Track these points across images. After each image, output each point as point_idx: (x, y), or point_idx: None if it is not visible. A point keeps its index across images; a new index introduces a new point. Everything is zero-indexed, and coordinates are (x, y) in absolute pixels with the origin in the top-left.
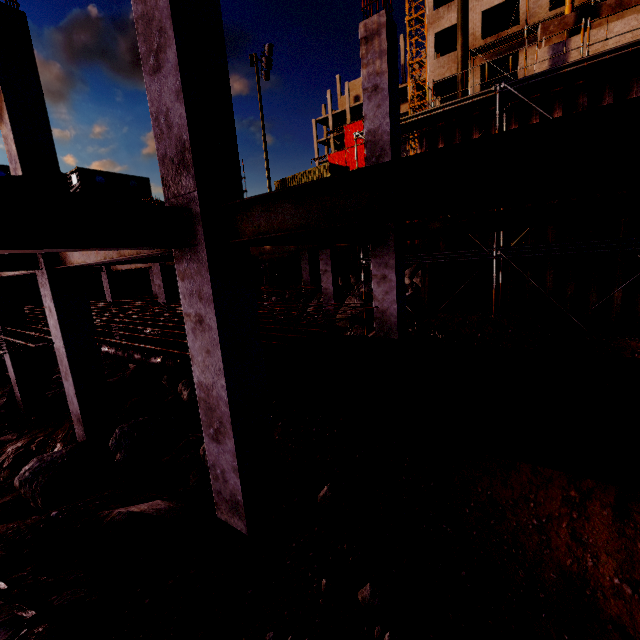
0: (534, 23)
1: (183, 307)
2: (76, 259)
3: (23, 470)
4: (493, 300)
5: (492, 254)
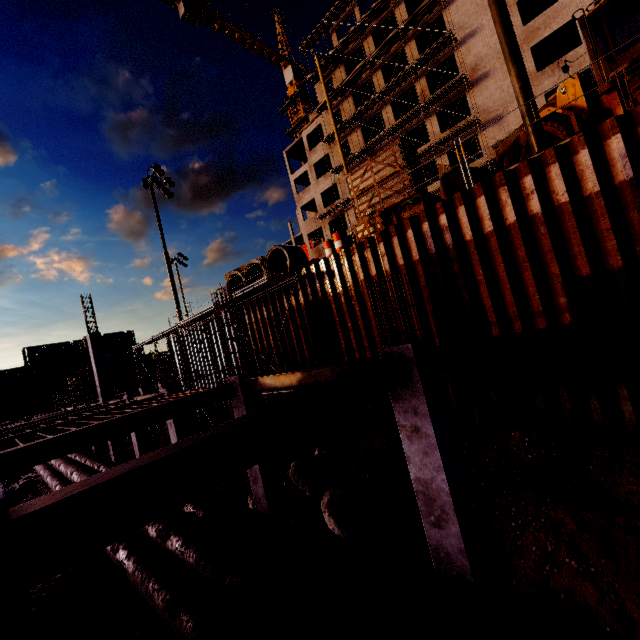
0: (341, 201)
1: None
2: None
3: None
4: None
5: None
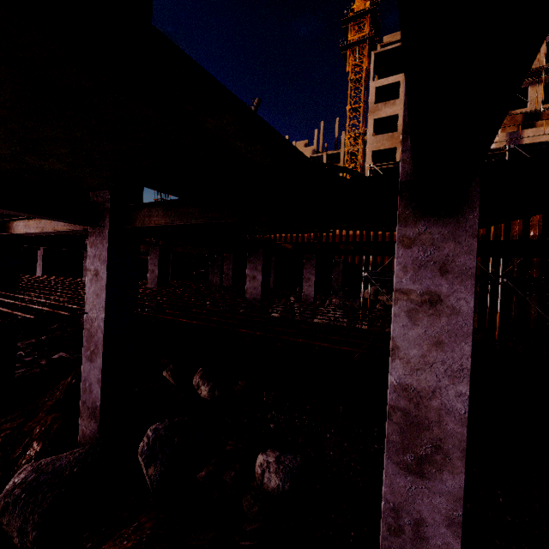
0: None
1: (396, 281)
2: (155, 220)
3: (10, 484)
4: (497, 322)
5: (498, 280)
